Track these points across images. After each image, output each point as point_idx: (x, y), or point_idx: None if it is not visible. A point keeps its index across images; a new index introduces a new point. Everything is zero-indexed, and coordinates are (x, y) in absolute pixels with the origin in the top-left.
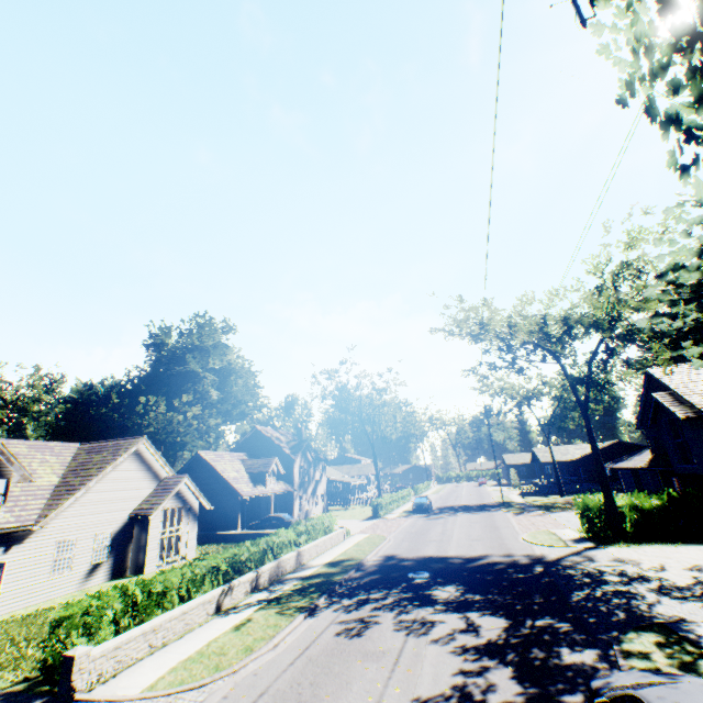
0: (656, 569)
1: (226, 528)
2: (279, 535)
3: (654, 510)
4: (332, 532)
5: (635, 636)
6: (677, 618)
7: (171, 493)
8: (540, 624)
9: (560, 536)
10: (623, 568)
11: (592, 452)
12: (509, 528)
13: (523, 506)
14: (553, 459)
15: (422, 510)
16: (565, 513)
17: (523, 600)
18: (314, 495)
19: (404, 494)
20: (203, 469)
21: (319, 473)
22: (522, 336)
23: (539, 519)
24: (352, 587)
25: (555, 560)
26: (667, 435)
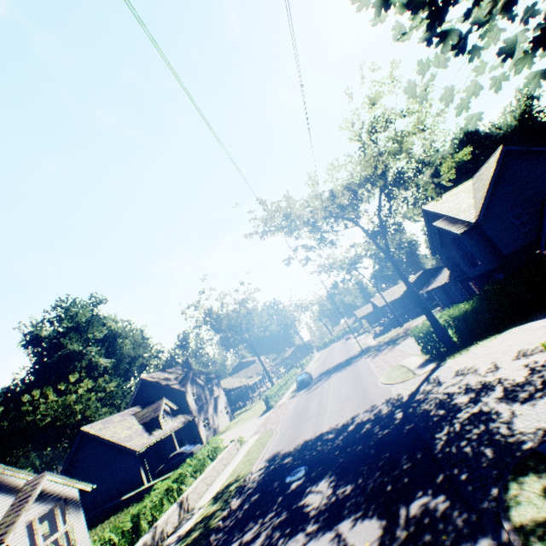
0: (492, 370)
1: (133, 488)
2: (152, 496)
3: (467, 314)
4: (223, 450)
5: (518, 490)
6: (542, 434)
7: (29, 502)
8: (416, 512)
9: (408, 367)
10: (466, 381)
11: (407, 287)
12: (369, 375)
13: (377, 348)
14: (386, 302)
15: (304, 385)
16: (407, 341)
17: (392, 472)
18: (217, 411)
19: (291, 375)
20: (93, 443)
21: (215, 391)
22: (320, 213)
23: (390, 355)
24: (228, 529)
25: (410, 398)
26: (454, 252)
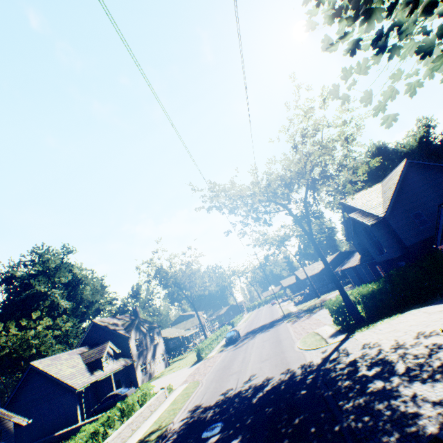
0: (395, 347)
1: (68, 424)
2: (77, 438)
3: (374, 293)
4: (153, 397)
5: None
6: (442, 419)
7: None
8: None
9: (322, 335)
10: (372, 355)
11: (324, 265)
12: (288, 339)
13: (297, 314)
14: (307, 276)
15: (232, 341)
16: (322, 311)
17: (299, 441)
18: (155, 358)
19: (222, 331)
20: (39, 377)
21: (156, 339)
22: (257, 197)
23: (307, 322)
24: None
25: (321, 365)
26: (365, 239)
